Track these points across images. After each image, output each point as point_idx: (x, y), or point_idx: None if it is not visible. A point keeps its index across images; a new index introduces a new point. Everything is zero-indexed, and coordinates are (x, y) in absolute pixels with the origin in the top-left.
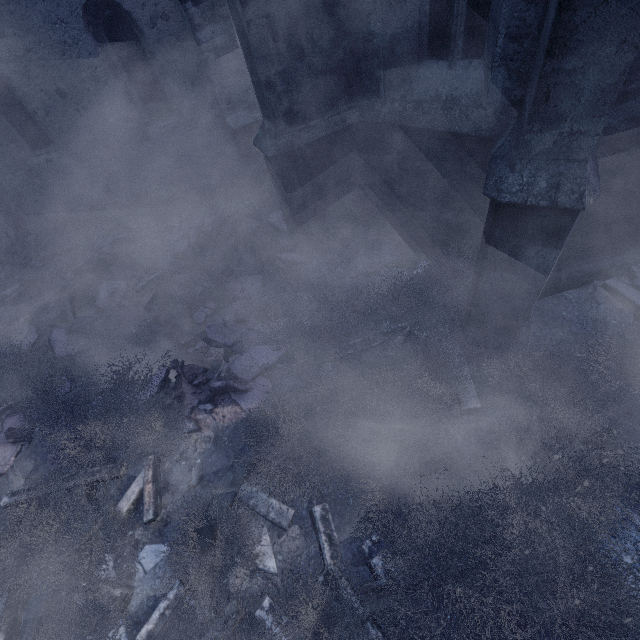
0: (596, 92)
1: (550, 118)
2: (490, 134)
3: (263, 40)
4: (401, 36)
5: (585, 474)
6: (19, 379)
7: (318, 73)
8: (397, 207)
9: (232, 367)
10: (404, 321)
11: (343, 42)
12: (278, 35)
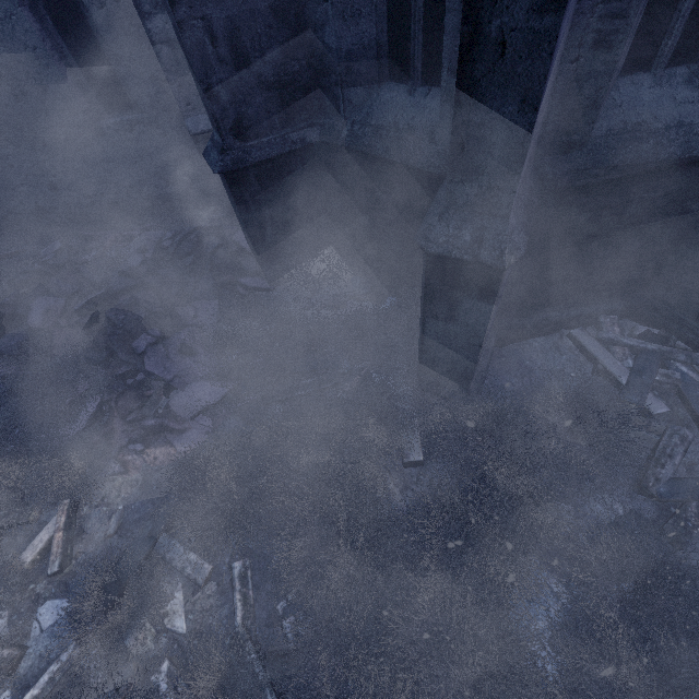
0: (506, 149)
1: (468, 170)
2: (441, 172)
3: (200, 44)
4: (358, 53)
5: (511, 536)
6: None
7: (270, 85)
8: (363, 237)
9: (171, 403)
10: (362, 362)
11: (297, 53)
12: (218, 39)
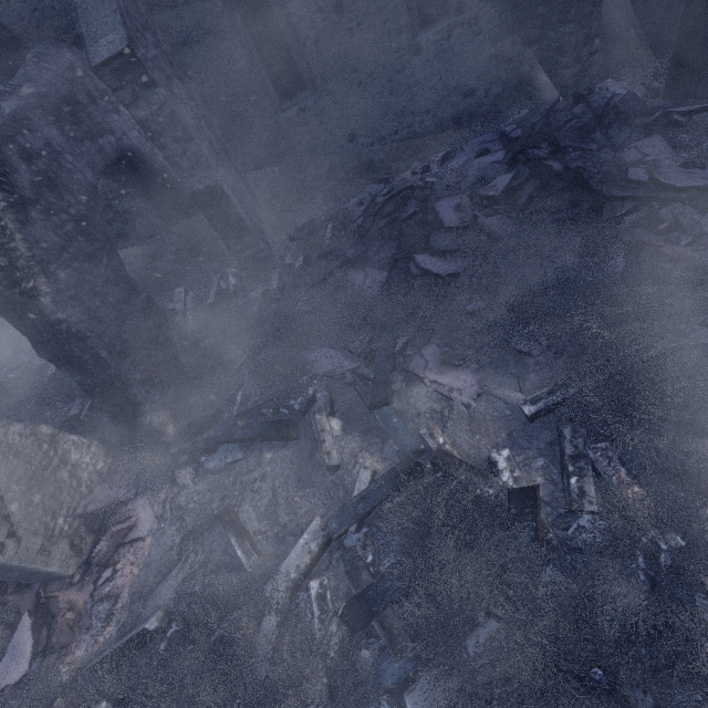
0: None
1: None
2: None
3: None
4: None
5: None
6: (405, 311)
7: None
8: None
9: None
10: None
11: None
12: None
